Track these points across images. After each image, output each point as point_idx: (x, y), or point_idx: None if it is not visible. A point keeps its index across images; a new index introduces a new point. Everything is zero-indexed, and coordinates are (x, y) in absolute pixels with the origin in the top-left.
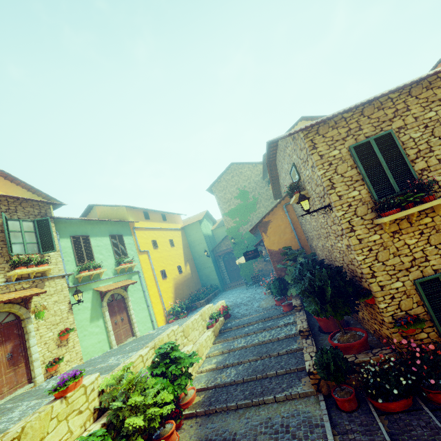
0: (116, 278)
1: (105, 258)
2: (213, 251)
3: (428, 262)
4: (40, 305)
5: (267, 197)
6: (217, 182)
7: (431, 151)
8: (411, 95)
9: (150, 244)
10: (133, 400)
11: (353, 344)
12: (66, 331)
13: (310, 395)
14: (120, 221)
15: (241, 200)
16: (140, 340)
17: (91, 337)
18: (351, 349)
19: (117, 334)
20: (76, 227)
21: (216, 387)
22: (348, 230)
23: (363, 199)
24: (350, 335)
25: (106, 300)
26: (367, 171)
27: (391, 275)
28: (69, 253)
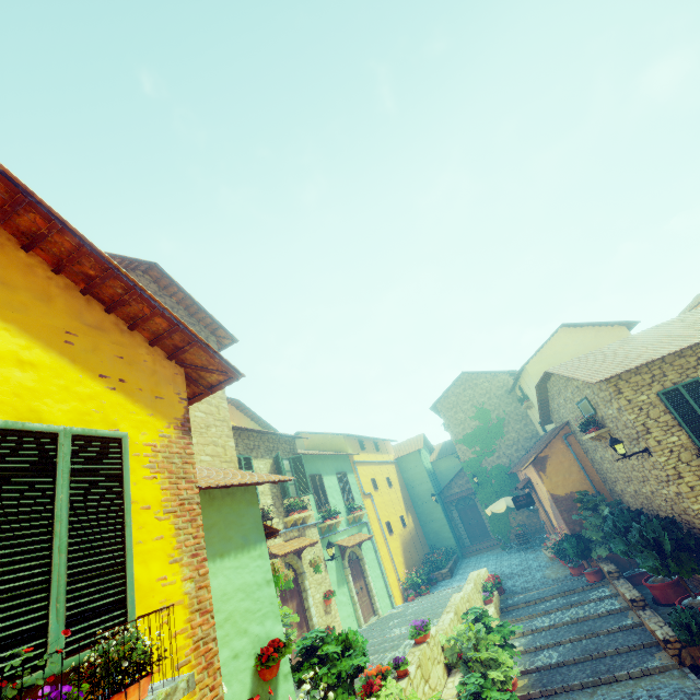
0: (349, 529)
1: (336, 503)
2: (439, 494)
3: None
4: (317, 557)
5: (518, 417)
6: (443, 398)
7: None
8: None
9: (370, 484)
10: (486, 653)
11: None
12: (331, 594)
13: (672, 669)
14: (344, 454)
15: (480, 421)
16: (396, 617)
17: (341, 608)
18: None
19: (360, 609)
20: (311, 463)
21: (539, 670)
22: (675, 477)
23: (684, 445)
24: None
25: (347, 559)
26: (682, 417)
27: None
28: (310, 497)
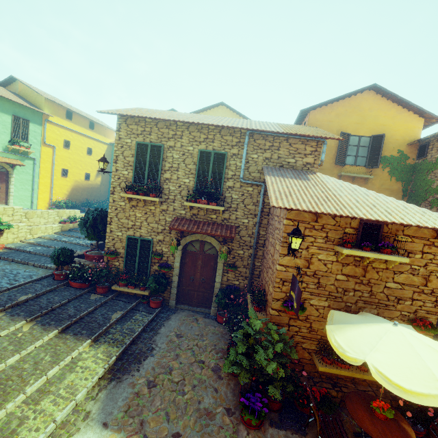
0: (5, 153)
1: None
2: None
3: (140, 230)
4: None
5: None
6: None
7: (177, 170)
8: (188, 129)
9: (61, 142)
10: None
11: (89, 255)
12: None
13: (52, 269)
14: (30, 107)
15: None
16: None
17: None
18: (88, 258)
19: None
20: None
21: (18, 251)
22: (111, 192)
23: (128, 178)
24: (97, 252)
25: None
26: (138, 163)
27: (119, 228)
28: None
